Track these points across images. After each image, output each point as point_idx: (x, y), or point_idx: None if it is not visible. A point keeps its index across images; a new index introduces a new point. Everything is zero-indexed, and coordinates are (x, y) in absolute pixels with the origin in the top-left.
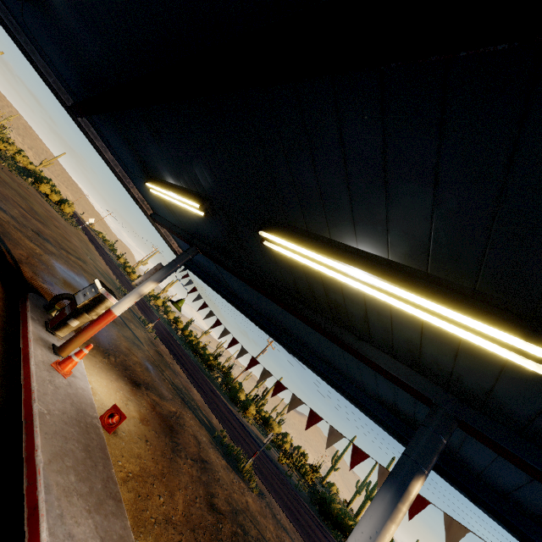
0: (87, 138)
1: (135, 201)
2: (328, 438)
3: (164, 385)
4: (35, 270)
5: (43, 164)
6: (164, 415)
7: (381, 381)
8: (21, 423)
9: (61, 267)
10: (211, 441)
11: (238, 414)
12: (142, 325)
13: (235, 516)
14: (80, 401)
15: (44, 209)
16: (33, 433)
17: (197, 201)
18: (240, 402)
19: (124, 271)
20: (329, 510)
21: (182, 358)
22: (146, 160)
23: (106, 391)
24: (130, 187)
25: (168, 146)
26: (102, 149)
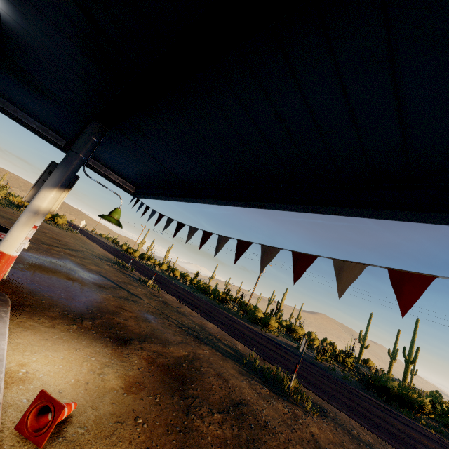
0: None
1: (36, 133)
2: None
3: (170, 330)
4: None
5: None
6: (170, 365)
7: None
8: None
9: (33, 255)
10: (241, 372)
11: (262, 331)
12: (143, 284)
13: None
14: None
15: None
16: None
17: None
18: (259, 320)
19: (126, 253)
20: (387, 390)
21: (192, 301)
22: None
23: (60, 368)
24: (20, 117)
25: None
26: None
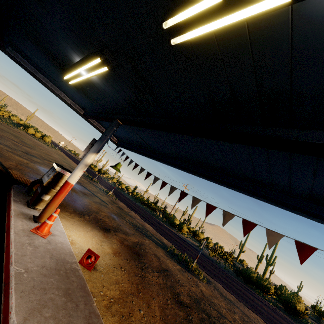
0: (18, 64)
1: (70, 106)
2: (268, 240)
3: (127, 226)
4: (23, 172)
5: (28, 119)
6: (130, 246)
7: (323, 175)
8: (1, 287)
9: (44, 169)
10: (166, 255)
11: (177, 233)
12: (106, 194)
13: (197, 305)
14: (59, 253)
15: (32, 141)
16: (8, 295)
17: (98, 57)
18: (176, 226)
19: (89, 167)
20: (249, 278)
21: (135, 208)
22: (54, 51)
23: (84, 240)
24: (63, 96)
25: (51, 0)
26: (32, 71)
